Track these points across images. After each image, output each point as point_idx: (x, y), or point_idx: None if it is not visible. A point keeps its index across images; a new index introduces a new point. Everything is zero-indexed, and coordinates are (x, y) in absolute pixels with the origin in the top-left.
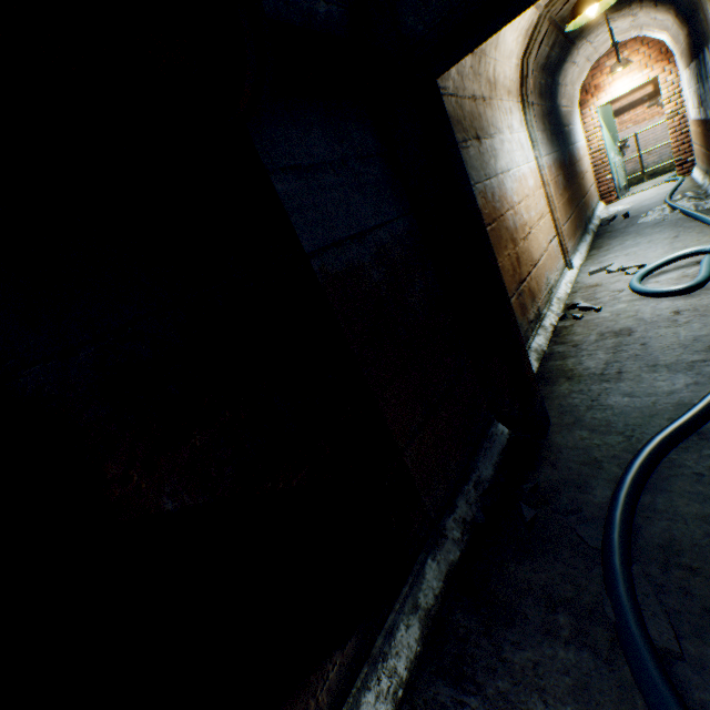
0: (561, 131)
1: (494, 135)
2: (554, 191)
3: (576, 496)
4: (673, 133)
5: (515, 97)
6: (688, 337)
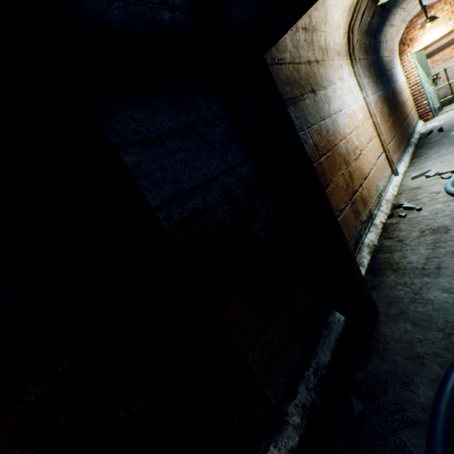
0: (385, 74)
1: (327, 87)
2: (380, 119)
3: (400, 392)
4: None
5: (344, 56)
6: None
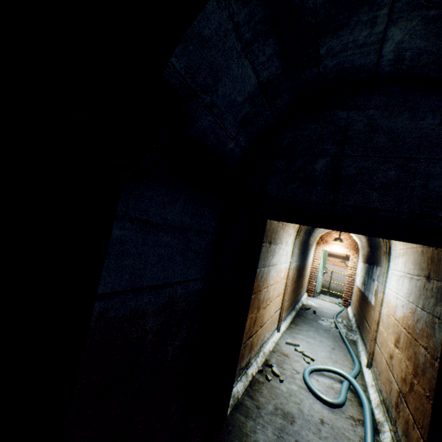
0: (306, 251)
1: (278, 244)
2: (290, 281)
3: None
4: (347, 284)
5: (295, 229)
6: None
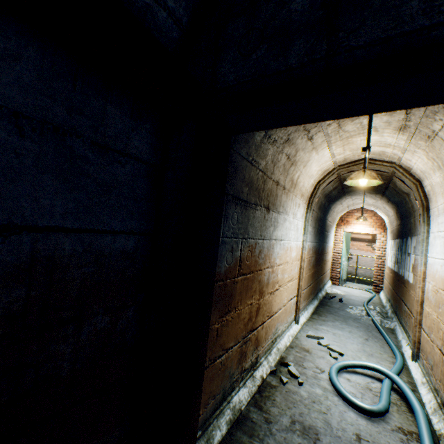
0: (323, 232)
1: (281, 213)
2: (306, 265)
3: None
4: (377, 267)
5: (305, 199)
6: None
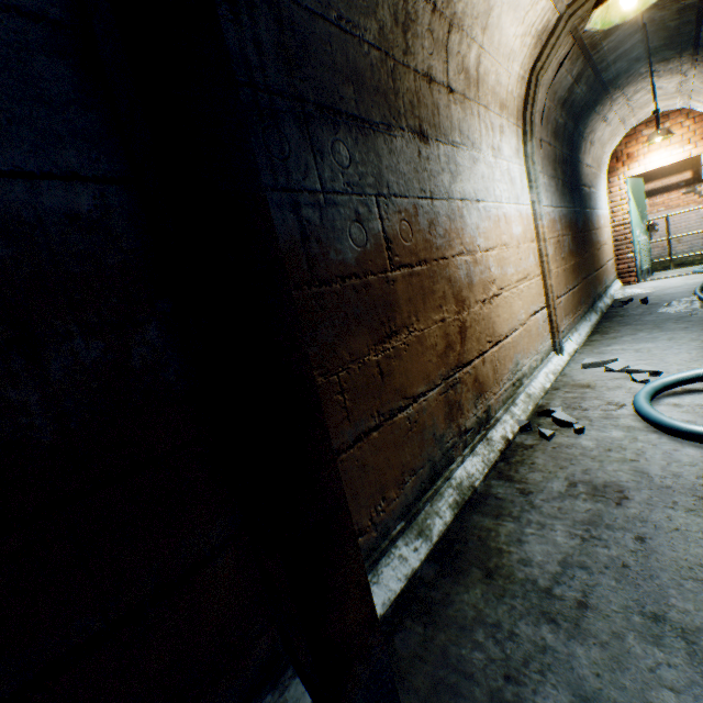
0: (579, 189)
1: (460, 145)
2: (554, 251)
3: None
4: None
5: (513, 116)
6: None
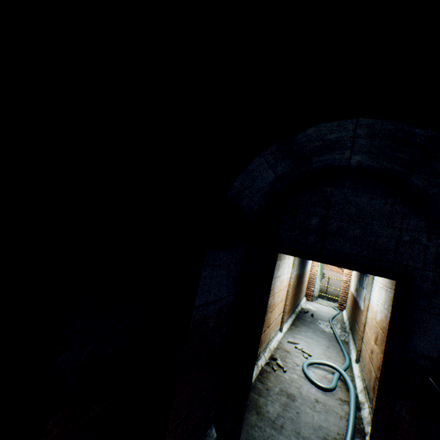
0: (304, 260)
1: (282, 259)
2: (291, 288)
3: None
4: (343, 289)
5: None
6: (317, 423)
